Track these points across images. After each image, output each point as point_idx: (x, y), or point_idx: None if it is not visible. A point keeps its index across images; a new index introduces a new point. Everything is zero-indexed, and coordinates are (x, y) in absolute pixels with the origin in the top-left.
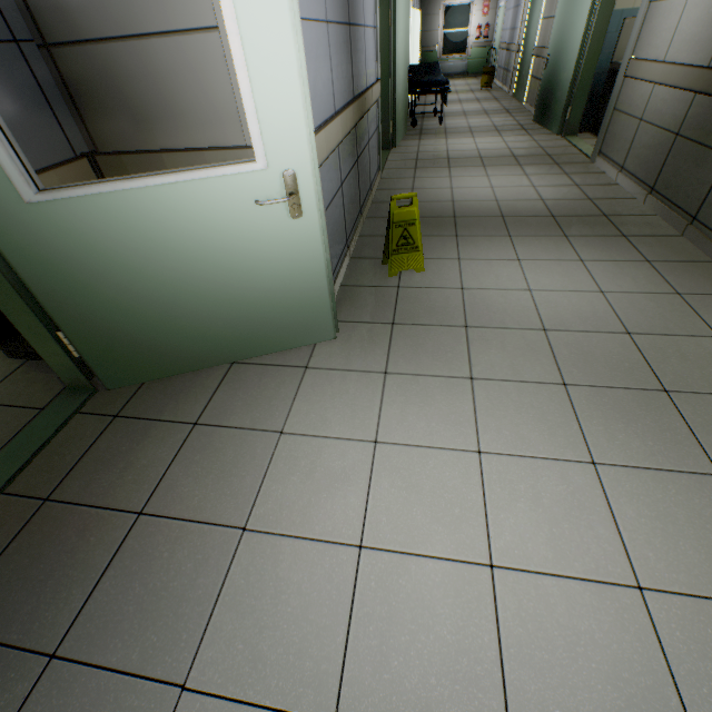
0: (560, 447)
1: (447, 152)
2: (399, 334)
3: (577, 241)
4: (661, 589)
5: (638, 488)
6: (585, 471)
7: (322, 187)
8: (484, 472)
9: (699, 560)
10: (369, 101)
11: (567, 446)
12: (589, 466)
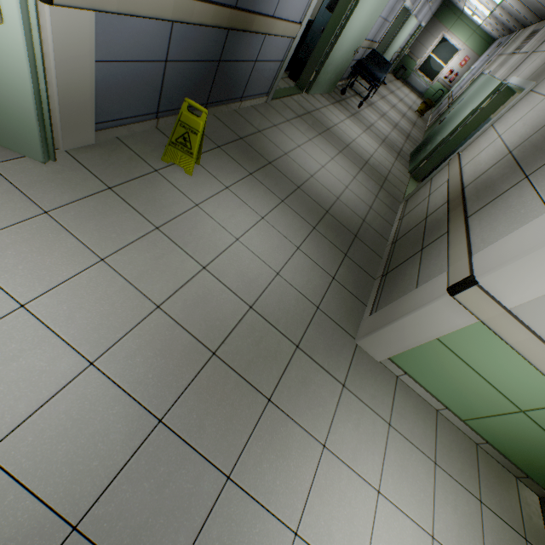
0: (86, 340)
1: (334, 126)
2: (103, 197)
3: (315, 236)
4: (0, 463)
5: (94, 396)
6: (78, 364)
7: (108, 37)
8: (3, 320)
9: (58, 460)
10: (266, 27)
11: (93, 343)
12: (85, 363)
